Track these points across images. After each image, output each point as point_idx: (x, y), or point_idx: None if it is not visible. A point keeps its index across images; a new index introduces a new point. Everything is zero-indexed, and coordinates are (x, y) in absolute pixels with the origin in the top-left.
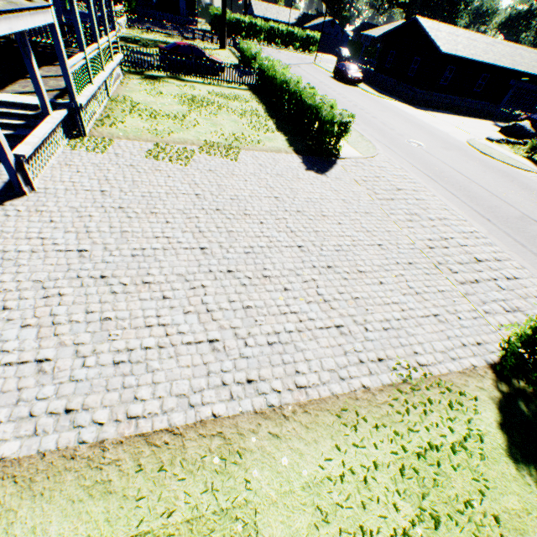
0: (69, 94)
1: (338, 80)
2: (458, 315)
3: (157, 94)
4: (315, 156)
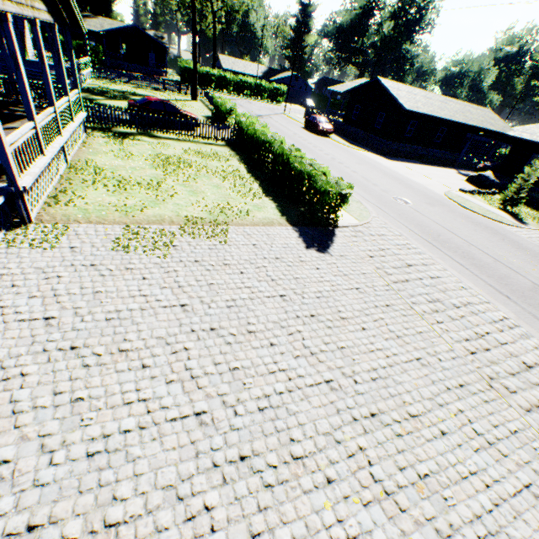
0: (7, 177)
1: (310, 131)
2: None
3: (126, 155)
4: (311, 226)
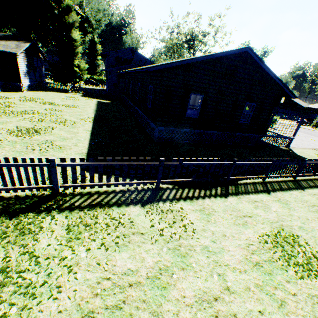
0: None
1: None
2: None
3: None
4: None
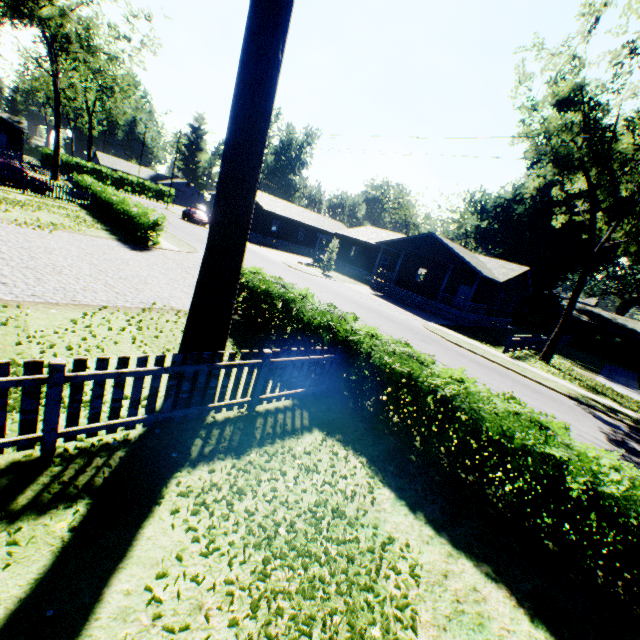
0: None
1: (187, 221)
2: None
3: None
4: (137, 245)
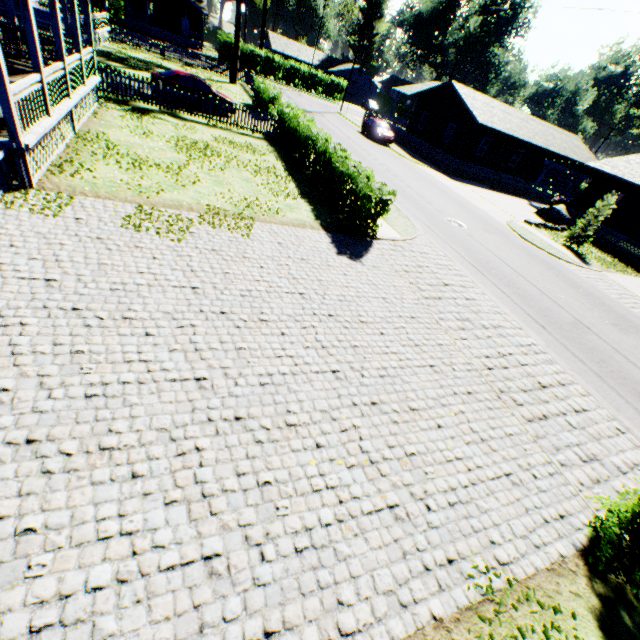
0: (8, 130)
1: (367, 137)
2: (533, 471)
3: (145, 134)
4: (346, 234)
